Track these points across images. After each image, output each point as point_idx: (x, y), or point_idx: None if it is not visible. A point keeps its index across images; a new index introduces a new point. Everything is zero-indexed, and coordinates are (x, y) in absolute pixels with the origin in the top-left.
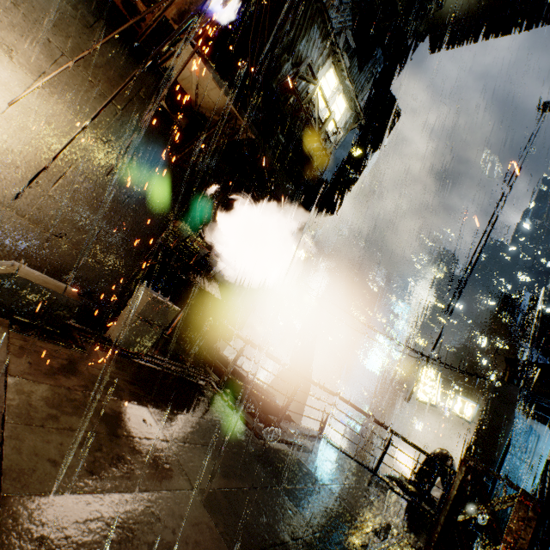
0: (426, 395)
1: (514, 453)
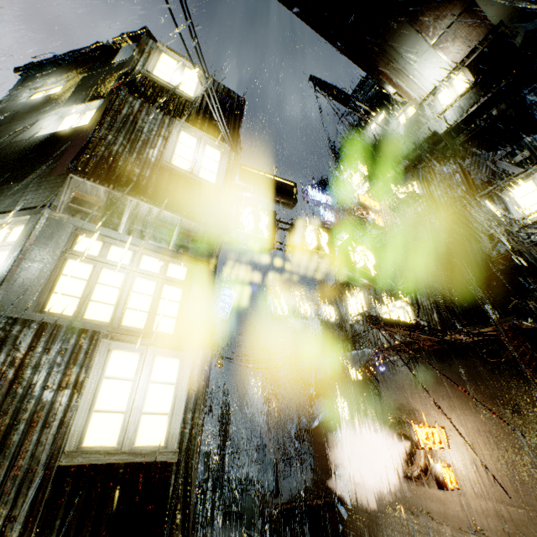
0: None
1: None
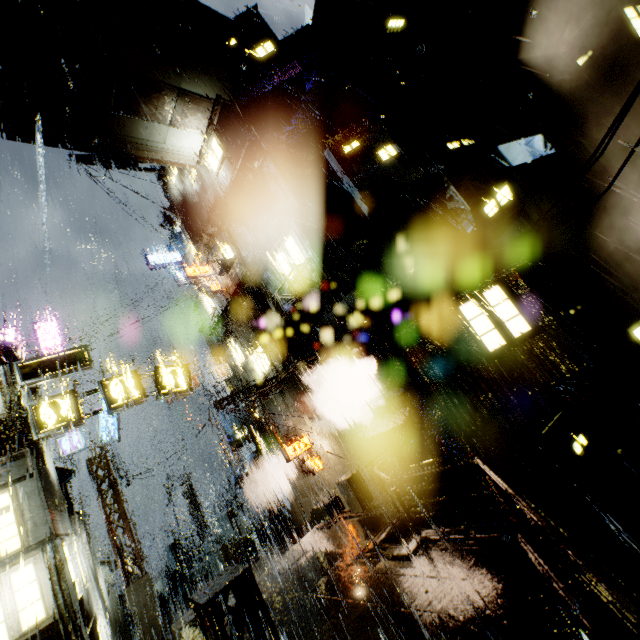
0: None
1: None
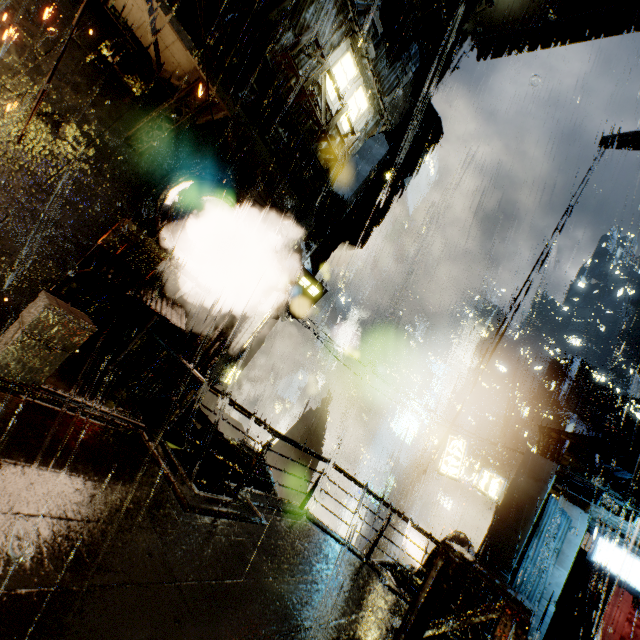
0: (449, 467)
1: (540, 540)
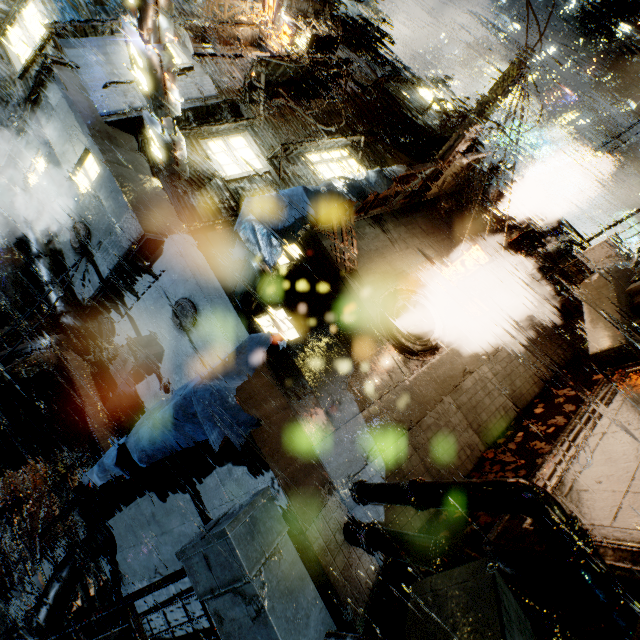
0: None
1: None
